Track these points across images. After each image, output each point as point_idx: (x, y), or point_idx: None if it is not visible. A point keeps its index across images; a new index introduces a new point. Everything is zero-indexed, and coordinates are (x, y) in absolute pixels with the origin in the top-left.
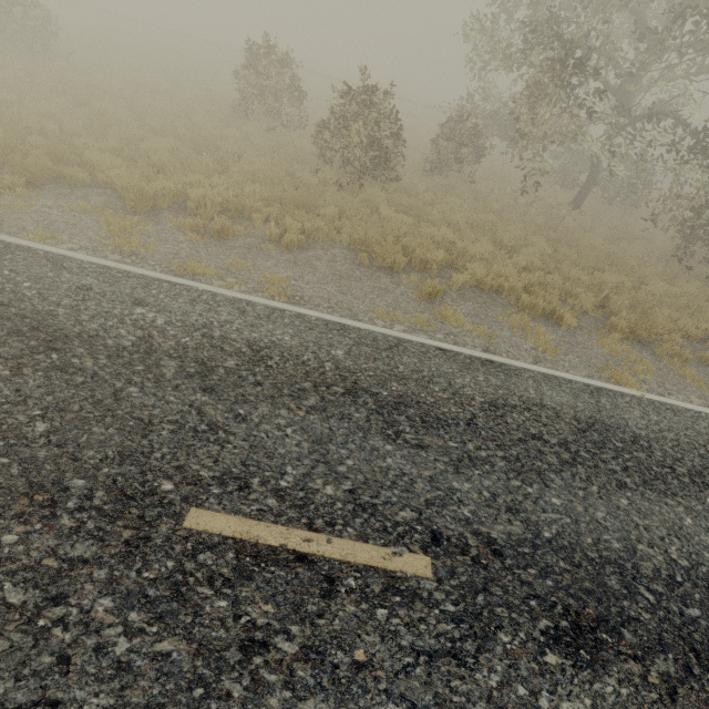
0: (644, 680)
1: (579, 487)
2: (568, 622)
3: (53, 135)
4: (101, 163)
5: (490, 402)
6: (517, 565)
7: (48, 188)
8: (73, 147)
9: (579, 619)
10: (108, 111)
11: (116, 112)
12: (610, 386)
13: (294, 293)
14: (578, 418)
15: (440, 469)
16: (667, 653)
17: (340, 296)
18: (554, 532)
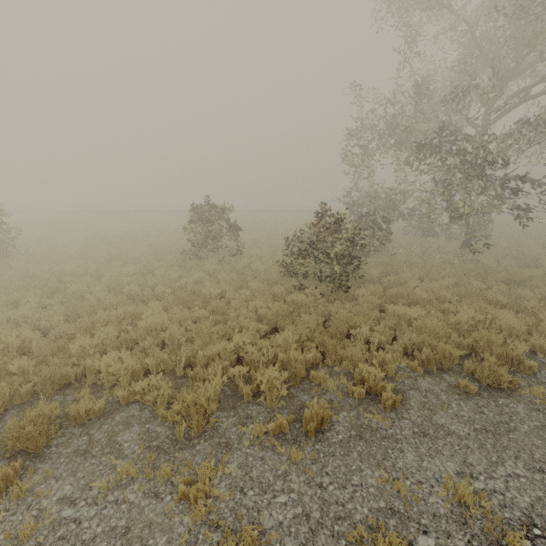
0: None
1: None
2: None
3: (36, 346)
4: (113, 371)
5: None
6: None
7: (54, 450)
8: (66, 356)
9: None
10: (91, 297)
11: (95, 293)
12: None
13: (511, 515)
14: None
15: None
16: None
17: None
18: None
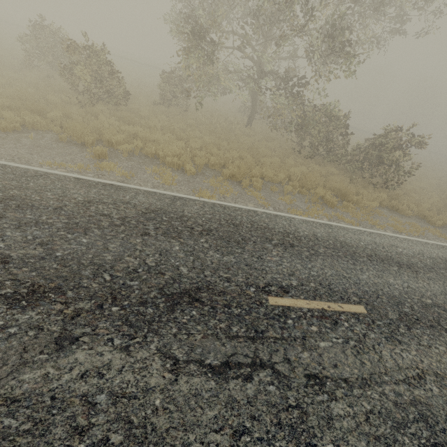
0: (59, 312)
1: (111, 235)
2: (28, 290)
3: None
4: None
5: (87, 200)
6: (16, 267)
7: None
8: None
9: (39, 288)
10: None
11: None
12: (192, 197)
13: None
14: (149, 208)
15: (4, 227)
16: (92, 300)
17: (27, 155)
18: (66, 253)
